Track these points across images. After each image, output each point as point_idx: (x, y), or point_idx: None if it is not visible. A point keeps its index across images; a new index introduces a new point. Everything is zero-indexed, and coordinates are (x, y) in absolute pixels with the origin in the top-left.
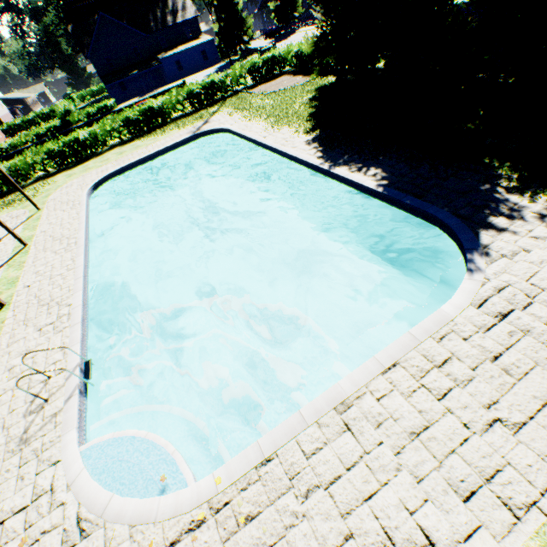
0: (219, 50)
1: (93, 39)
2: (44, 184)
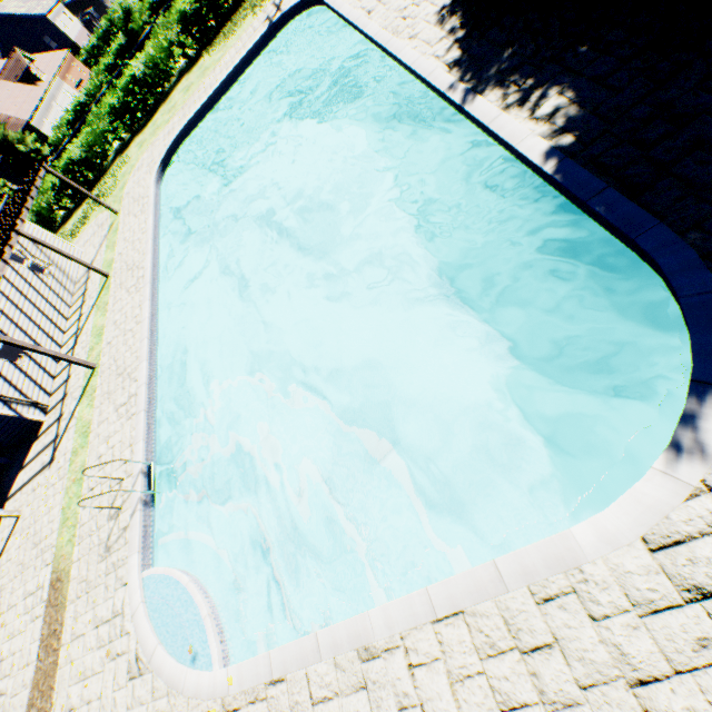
0: None
1: None
2: (120, 164)
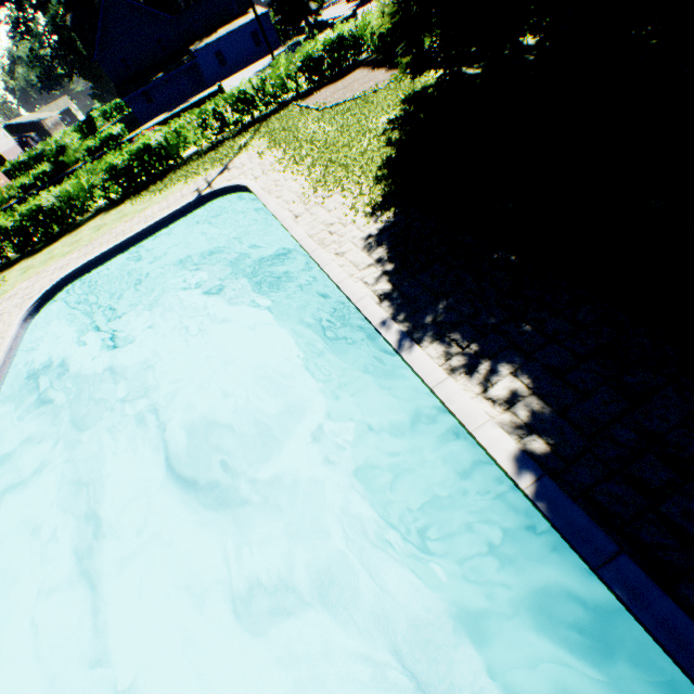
0: (279, 28)
1: (99, 32)
2: None
